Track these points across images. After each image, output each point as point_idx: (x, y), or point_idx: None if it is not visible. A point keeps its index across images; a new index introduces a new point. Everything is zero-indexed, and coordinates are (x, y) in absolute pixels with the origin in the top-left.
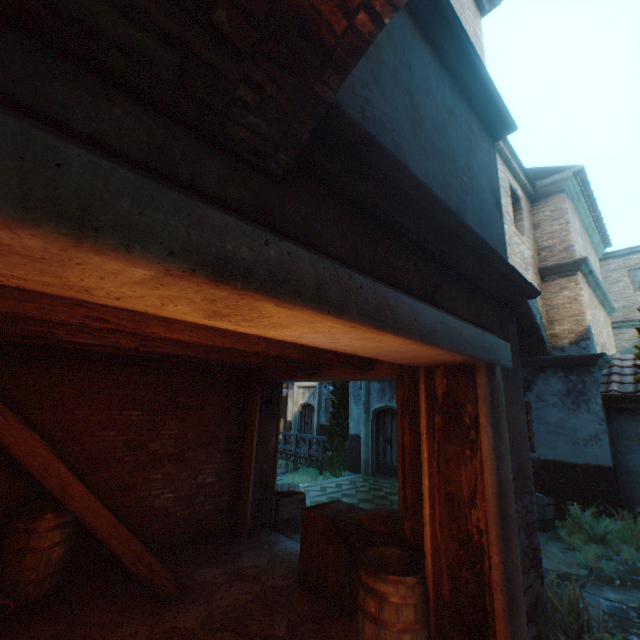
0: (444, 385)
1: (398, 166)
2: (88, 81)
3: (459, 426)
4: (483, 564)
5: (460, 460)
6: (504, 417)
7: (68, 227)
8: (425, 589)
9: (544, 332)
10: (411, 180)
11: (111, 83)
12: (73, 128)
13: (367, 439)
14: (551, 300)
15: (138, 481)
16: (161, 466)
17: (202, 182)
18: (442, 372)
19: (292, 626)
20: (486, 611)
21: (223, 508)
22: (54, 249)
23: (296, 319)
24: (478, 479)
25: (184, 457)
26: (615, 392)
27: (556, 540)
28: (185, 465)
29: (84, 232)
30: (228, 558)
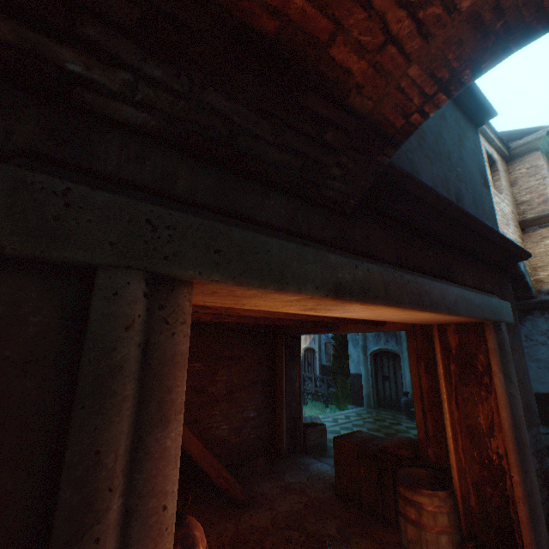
0: (456, 339)
1: (423, 188)
2: (258, 189)
3: (473, 372)
4: (505, 482)
5: (476, 400)
6: (511, 364)
7: (277, 285)
8: (454, 501)
9: (528, 278)
10: (432, 195)
11: (267, 185)
12: (257, 220)
13: (367, 377)
14: (533, 249)
15: (203, 416)
16: (217, 404)
17: (312, 232)
18: (453, 329)
19: (340, 528)
20: (511, 519)
21: (264, 436)
22: (258, 293)
23: (365, 309)
24: (494, 415)
25: (233, 397)
26: None
27: None
28: (234, 403)
29: (282, 286)
30: (275, 475)
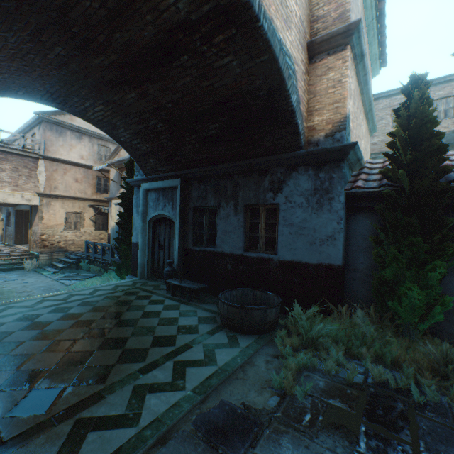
0: None
1: None
2: None
3: None
4: None
5: None
6: None
7: None
8: None
9: (301, 122)
10: None
11: None
12: None
13: (144, 246)
14: (315, 86)
15: None
16: None
17: None
18: None
19: None
20: None
21: None
22: None
23: None
24: None
25: None
26: (359, 189)
27: (271, 344)
28: None
29: None
30: None
